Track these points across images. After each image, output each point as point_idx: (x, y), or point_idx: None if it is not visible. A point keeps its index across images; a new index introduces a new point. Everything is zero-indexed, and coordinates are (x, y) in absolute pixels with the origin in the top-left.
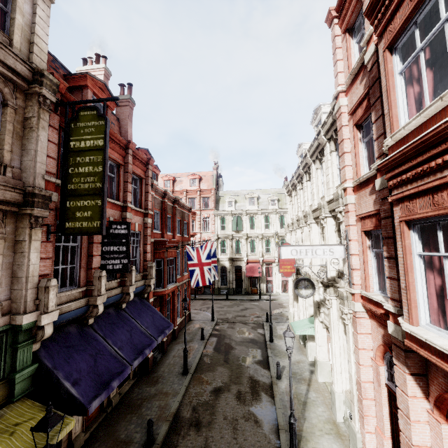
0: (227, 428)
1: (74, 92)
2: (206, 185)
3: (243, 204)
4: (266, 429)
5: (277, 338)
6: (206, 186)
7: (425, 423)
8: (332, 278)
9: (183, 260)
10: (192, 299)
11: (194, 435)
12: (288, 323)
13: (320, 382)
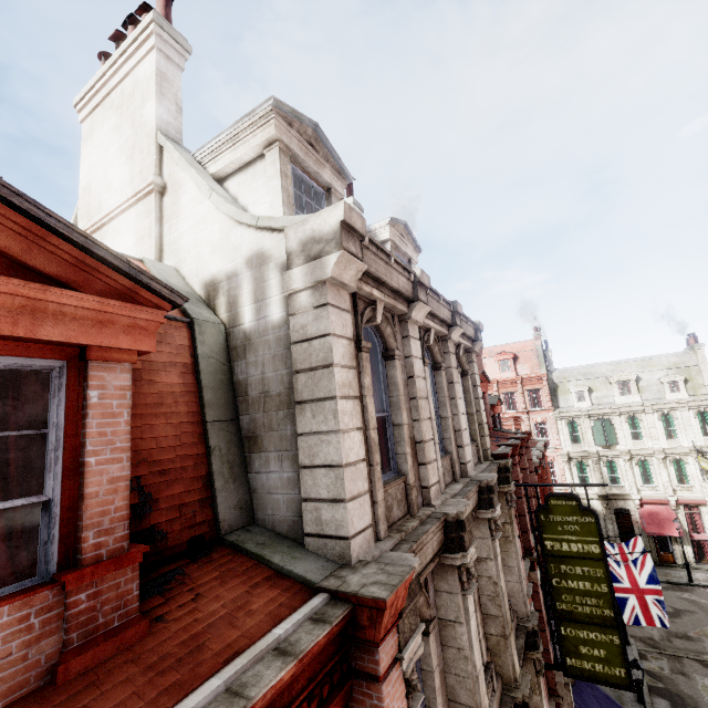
0: None
1: None
2: (526, 366)
3: (607, 392)
4: None
5: None
6: (528, 369)
7: None
8: None
9: None
10: None
11: None
12: None
13: None
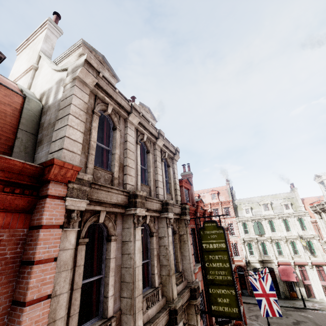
0: None
1: None
2: (223, 197)
3: (259, 209)
4: None
5: None
6: (224, 198)
7: None
8: None
9: None
10: None
11: None
12: None
13: None
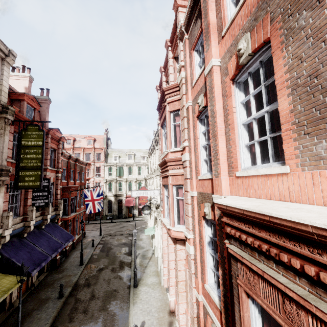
0: (105, 283)
1: (14, 102)
2: (98, 144)
3: (125, 158)
4: (125, 280)
5: (139, 240)
6: (99, 145)
7: (173, 252)
8: (159, 204)
9: (81, 197)
10: (86, 224)
11: (87, 289)
12: None
13: (156, 257)
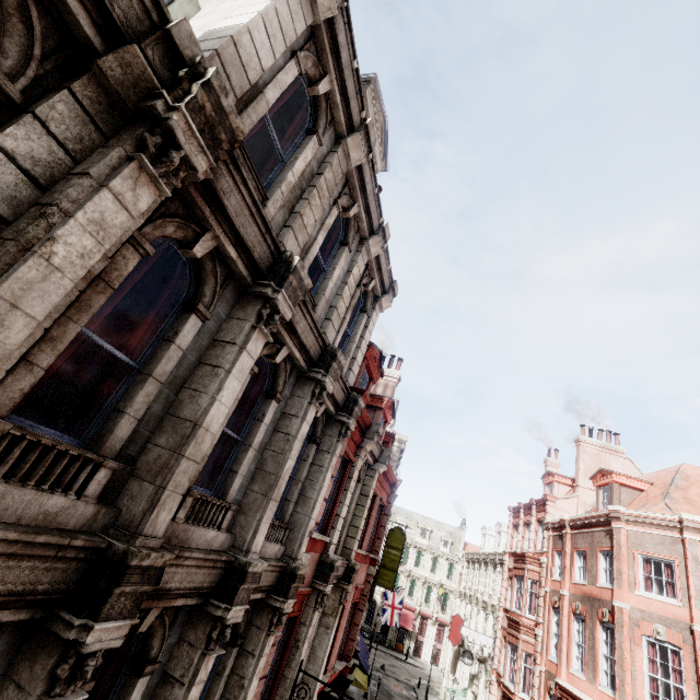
0: None
1: None
2: None
3: (414, 531)
4: None
5: None
6: None
7: None
8: (485, 657)
9: None
10: None
11: None
12: (438, 697)
13: None
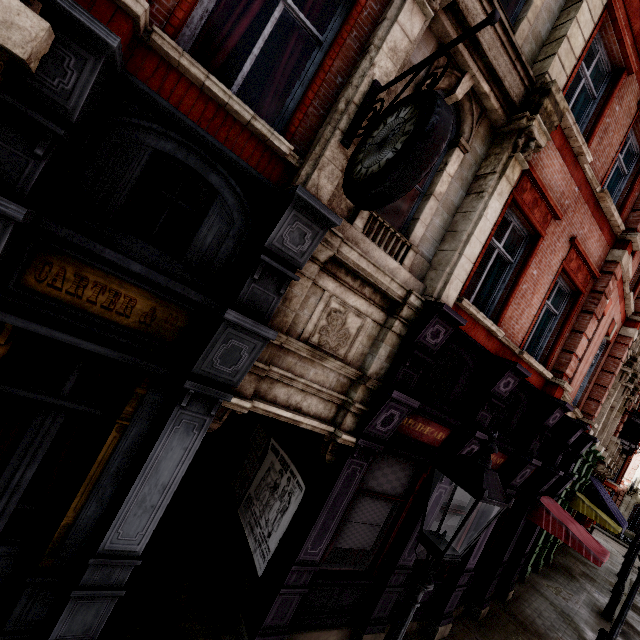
0: None
1: None
2: None
3: None
4: None
5: None
6: None
7: None
8: None
9: None
10: None
11: None
12: None
13: None
